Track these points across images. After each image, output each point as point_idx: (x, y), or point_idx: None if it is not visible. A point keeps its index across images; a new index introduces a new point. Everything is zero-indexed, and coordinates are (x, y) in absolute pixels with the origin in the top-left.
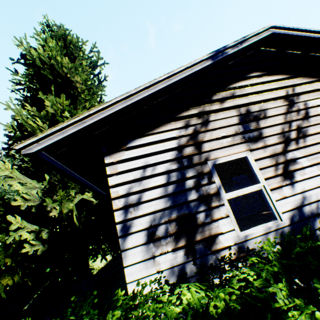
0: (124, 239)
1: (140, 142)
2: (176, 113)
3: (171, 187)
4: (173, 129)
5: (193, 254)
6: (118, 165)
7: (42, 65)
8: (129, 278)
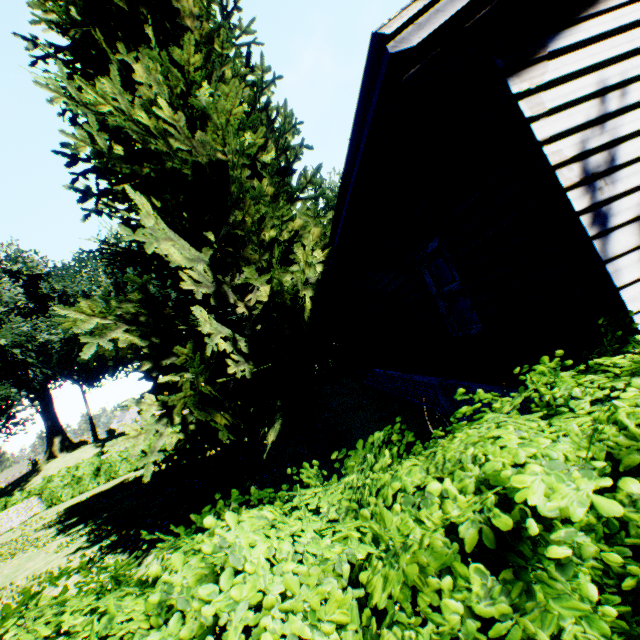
0: (602, 241)
1: (573, 38)
2: None
3: None
4: None
5: None
6: (542, 95)
7: None
8: (632, 306)
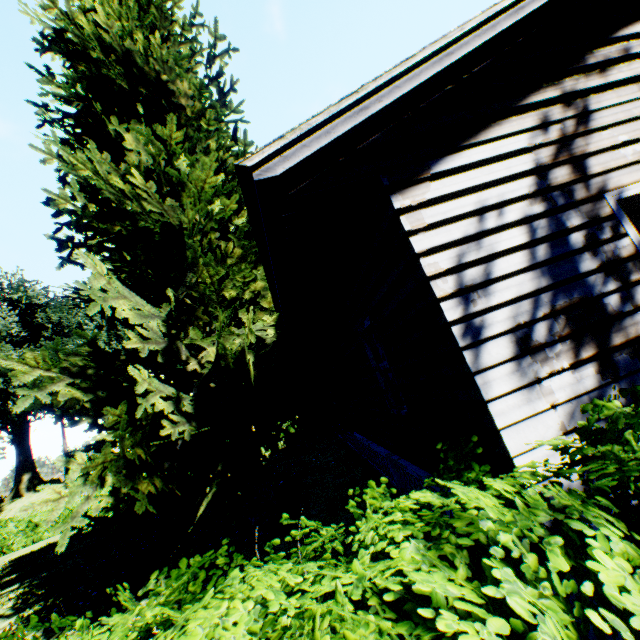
0: (473, 352)
1: (455, 163)
2: (517, 98)
3: (541, 249)
4: (517, 132)
5: (612, 372)
6: (423, 211)
7: (104, 56)
8: (500, 420)
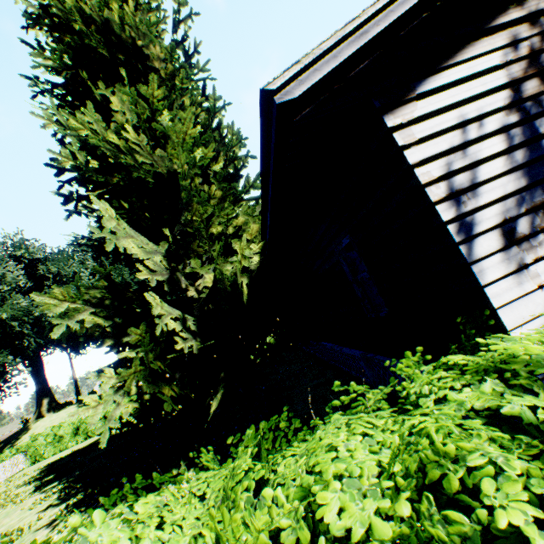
0: (468, 246)
1: (437, 83)
2: (486, 21)
3: (519, 154)
4: (489, 51)
5: None
6: (413, 128)
7: (85, 27)
8: (496, 301)
